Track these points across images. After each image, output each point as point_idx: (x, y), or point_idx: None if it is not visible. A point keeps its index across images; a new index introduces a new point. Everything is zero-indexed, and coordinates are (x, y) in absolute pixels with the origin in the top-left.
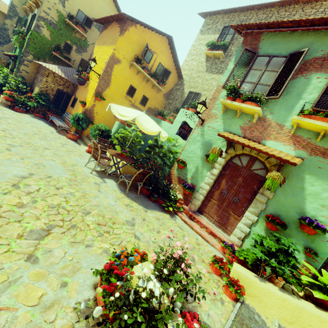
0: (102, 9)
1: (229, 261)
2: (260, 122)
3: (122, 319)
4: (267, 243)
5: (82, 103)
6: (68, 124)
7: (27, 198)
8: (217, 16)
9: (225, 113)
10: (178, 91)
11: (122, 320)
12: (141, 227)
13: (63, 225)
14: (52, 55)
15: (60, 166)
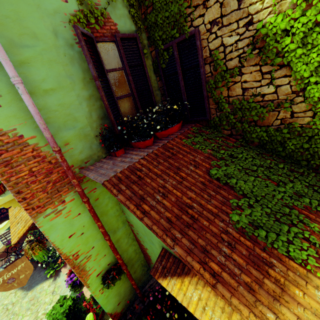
0: None
1: None
2: None
3: None
4: None
5: None
6: None
7: None
8: None
9: None
10: None
11: None
12: None
13: None
14: None
15: None
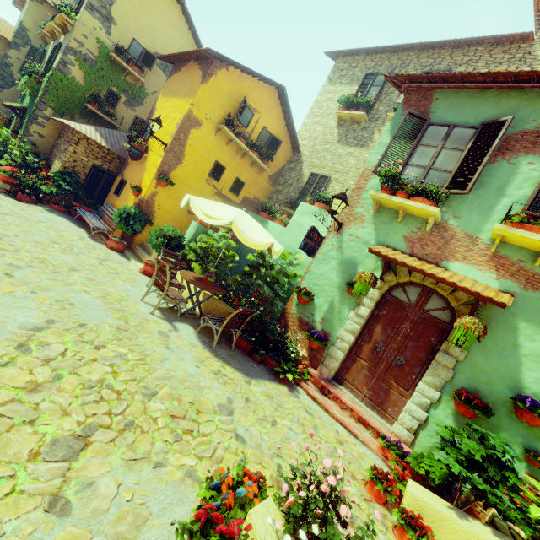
0: (171, 40)
1: (399, 475)
2: (438, 230)
3: None
4: (466, 445)
5: (135, 190)
6: (110, 223)
7: (44, 370)
8: (354, 58)
9: (378, 213)
10: (293, 173)
11: None
12: (245, 415)
13: (112, 424)
14: (85, 108)
15: (100, 302)
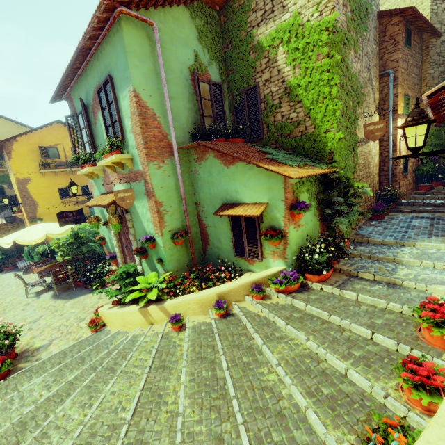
0: (2, 135)
1: (111, 305)
2: (105, 174)
3: None
4: (108, 279)
5: None
6: None
7: None
8: None
9: (93, 178)
10: None
11: None
12: (45, 319)
13: None
14: None
15: None
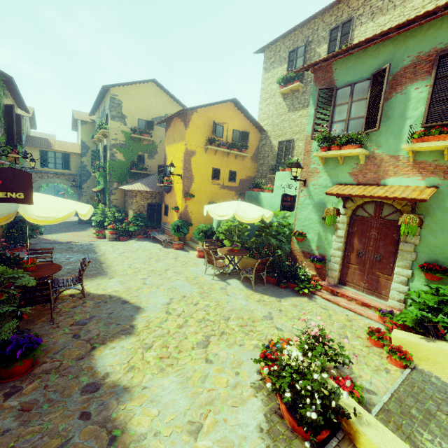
0: (157, 105)
1: (389, 329)
2: (370, 161)
3: (283, 378)
4: (421, 298)
5: (175, 210)
6: (169, 234)
7: (180, 319)
8: (276, 45)
9: (326, 163)
10: (266, 147)
11: (283, 379)
12: (280, 318)
13: (215, 334)
14: (130, 173)
15: (186, 283)
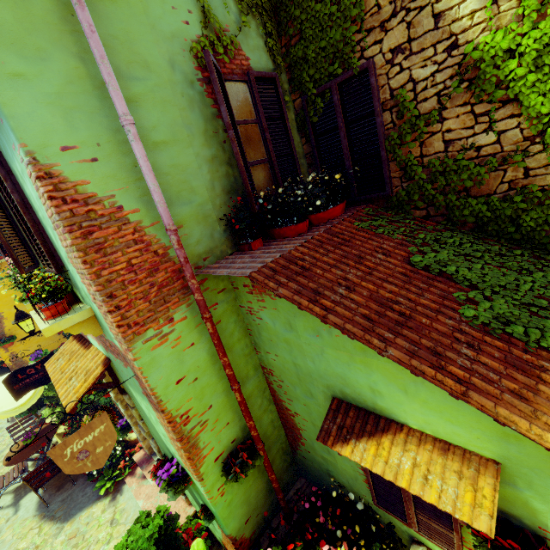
0: None
1: None
2: None
3: None
4: None
5: None
6: None
7: None
8: None
9: None
10: None
11: None
12: None
13: None
14: None
15: None
